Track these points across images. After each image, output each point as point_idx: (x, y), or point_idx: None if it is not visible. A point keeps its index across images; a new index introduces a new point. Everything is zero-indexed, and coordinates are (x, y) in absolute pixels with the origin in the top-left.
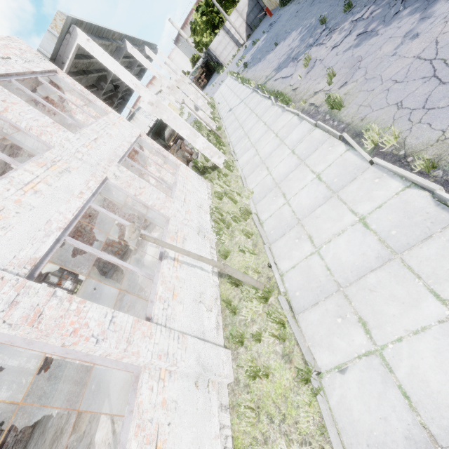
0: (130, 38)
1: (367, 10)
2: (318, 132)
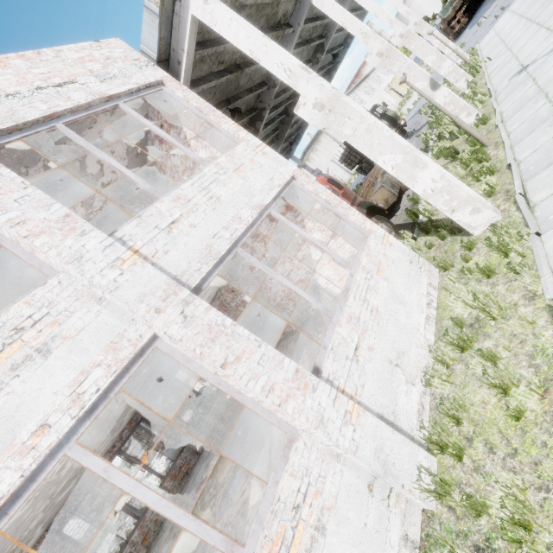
0: None
1: None
2: None
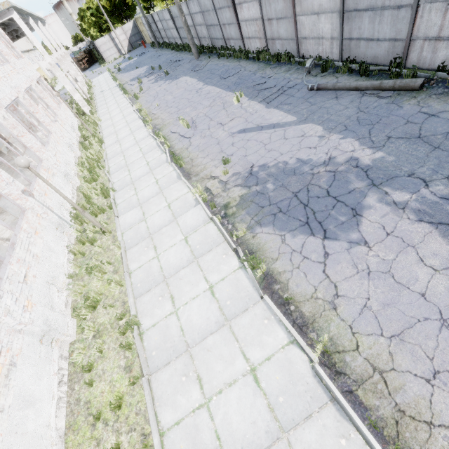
0: (31, 14)
1: (162, 73)
2: (130, 105)
